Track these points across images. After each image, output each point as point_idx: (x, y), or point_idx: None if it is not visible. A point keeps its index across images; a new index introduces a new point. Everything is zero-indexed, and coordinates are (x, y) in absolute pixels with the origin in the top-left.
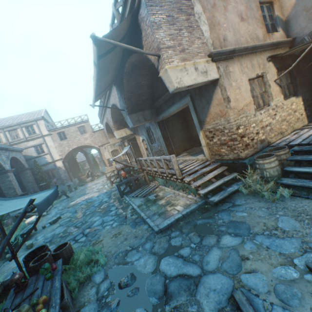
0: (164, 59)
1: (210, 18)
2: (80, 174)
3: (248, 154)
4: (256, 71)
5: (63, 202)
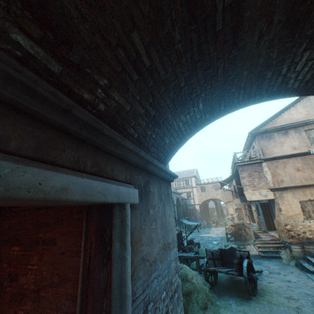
0: (244, 189)
1: (272, 172)
2: (208, 218)
3: (292, 242)
4: (307, 197)
5: (195, 232)
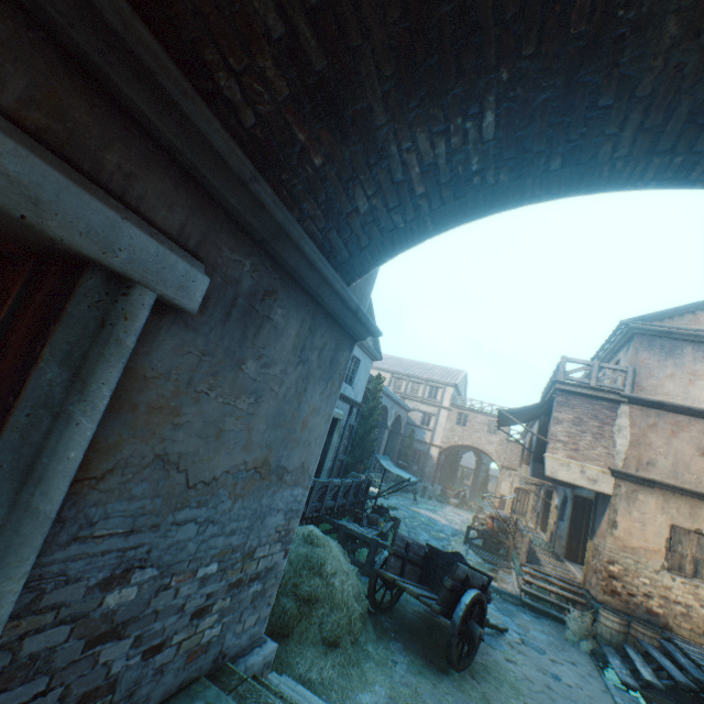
0: (548, 447)
1: (637, 435)
2: (448, 484)
3: (610, 603)
4: (696, 524)
5: (407, 499)
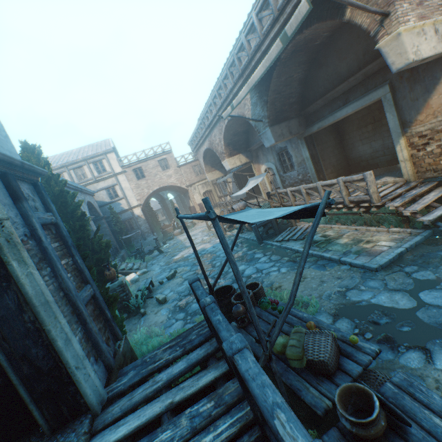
0: (398, 17)
1: None
2: (162, 226)
3: None
4: None
5: (158, 258)
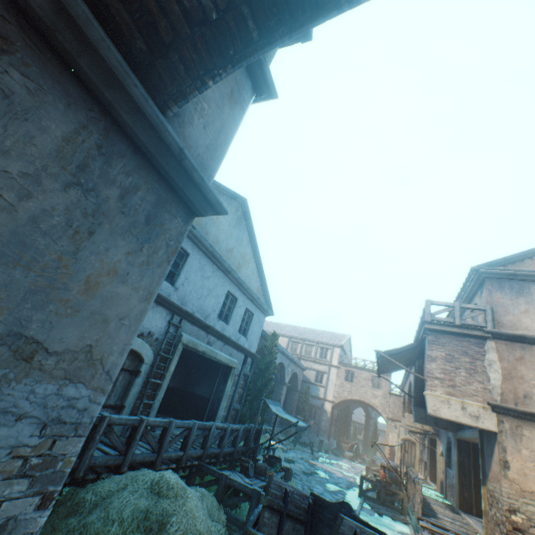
0: (426, 384)
1: (507, 368)
2: (342, 437)
3: None
4: None
5: (304, 452)
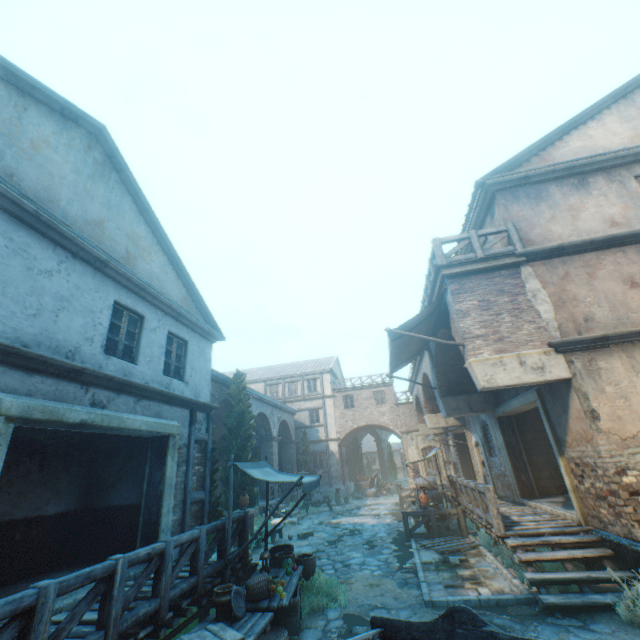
0: (468, 350)
1: (555, 293)
2: (359, 476)
3: None
4: None
5: (321, 513)
